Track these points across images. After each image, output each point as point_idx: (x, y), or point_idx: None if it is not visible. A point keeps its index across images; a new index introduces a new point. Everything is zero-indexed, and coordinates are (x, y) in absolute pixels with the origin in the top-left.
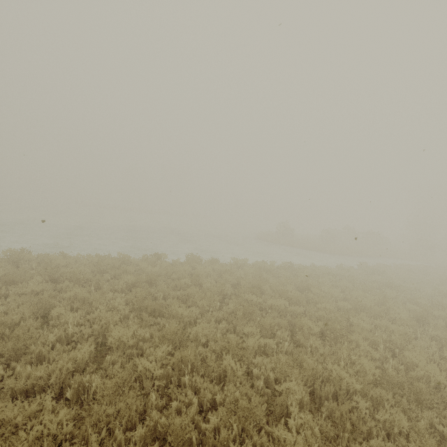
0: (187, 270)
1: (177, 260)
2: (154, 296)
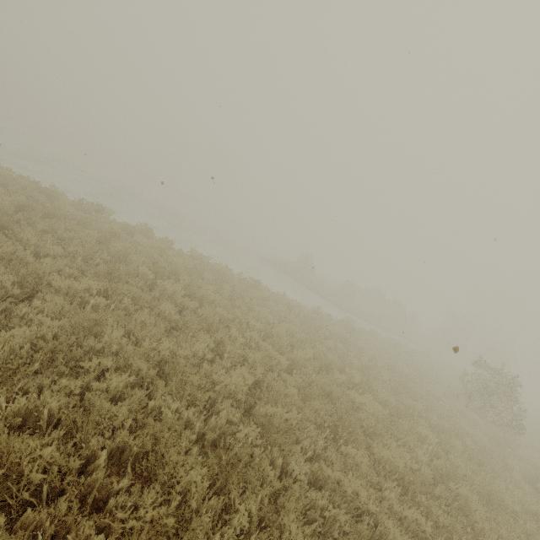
0: (113, 229)
1: (122, 222)
2: (35, 226)
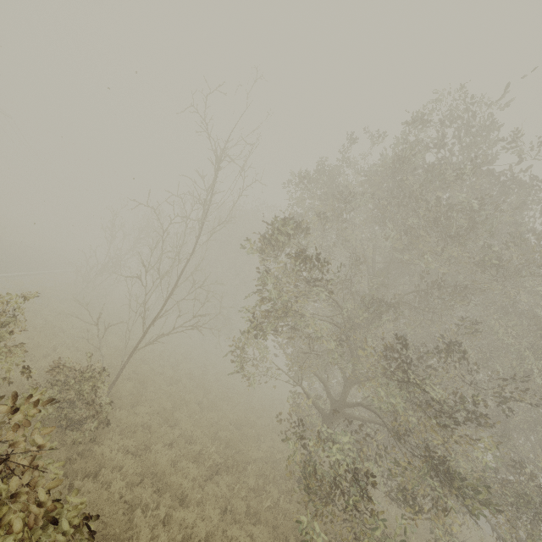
0: None
1: None
2: None
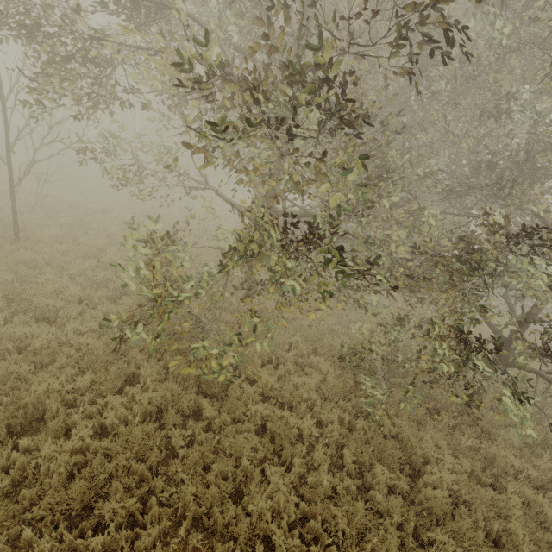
0: None
1: None
2: None
